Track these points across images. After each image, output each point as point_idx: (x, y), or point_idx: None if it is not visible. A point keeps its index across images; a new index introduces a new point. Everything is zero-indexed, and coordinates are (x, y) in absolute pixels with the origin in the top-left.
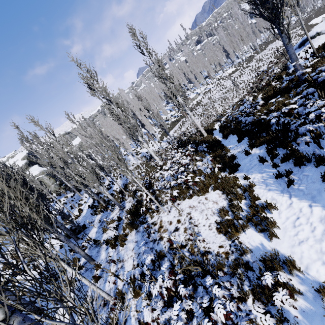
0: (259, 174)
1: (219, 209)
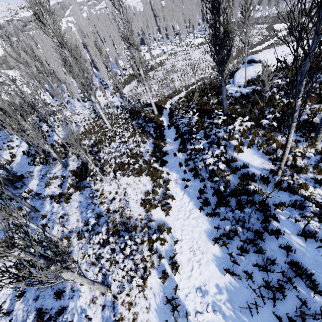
0: (176, 174)
1: (145, 192)
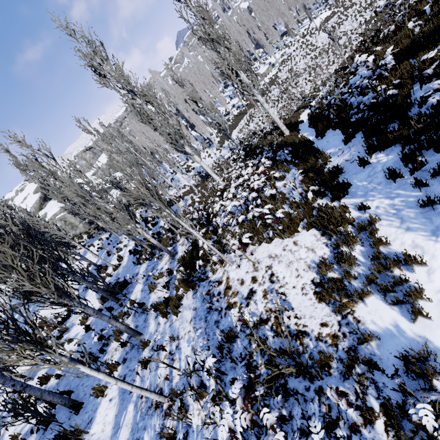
0: (387, 201)
1: (319, 264)
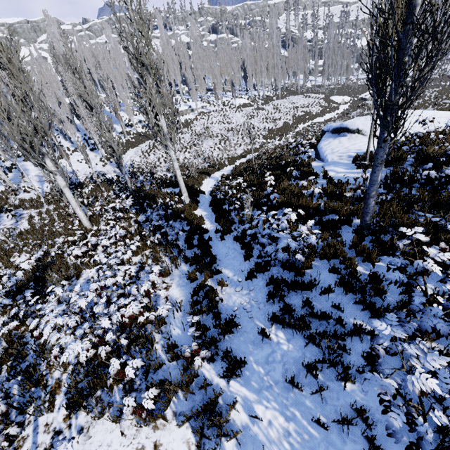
0: (282, 420)
1: None
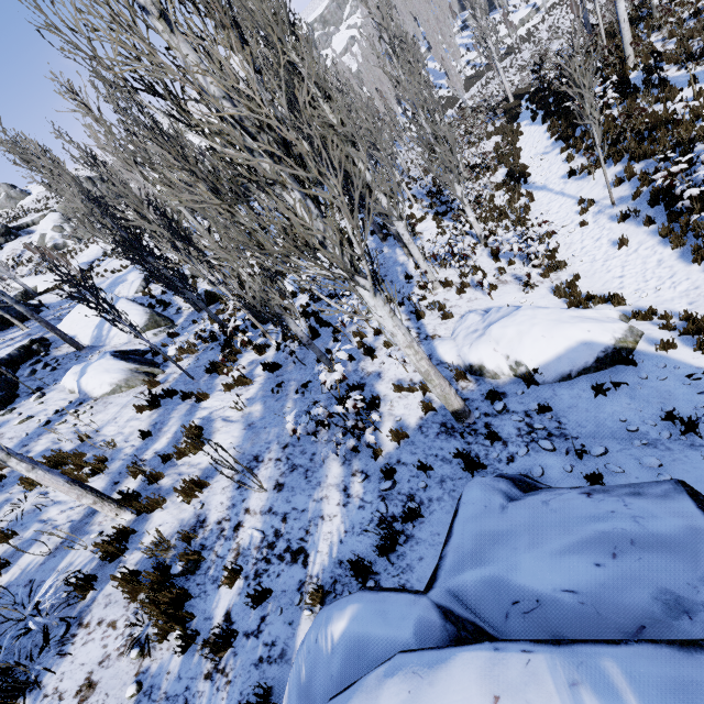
0: (526, 121)
1: (495, 142)
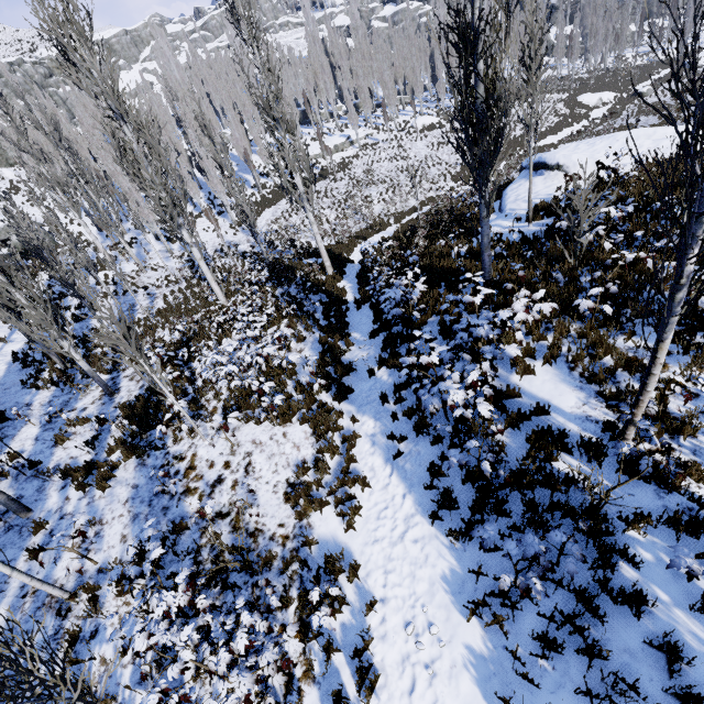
0: (372, 420)
1: (297, 466)
